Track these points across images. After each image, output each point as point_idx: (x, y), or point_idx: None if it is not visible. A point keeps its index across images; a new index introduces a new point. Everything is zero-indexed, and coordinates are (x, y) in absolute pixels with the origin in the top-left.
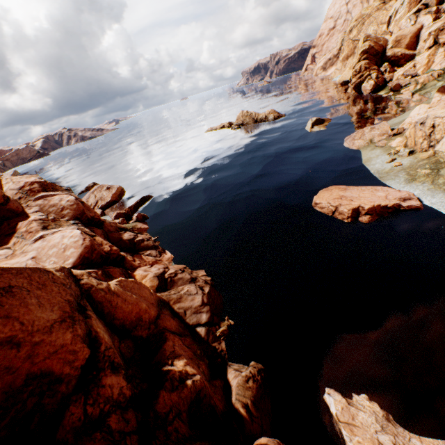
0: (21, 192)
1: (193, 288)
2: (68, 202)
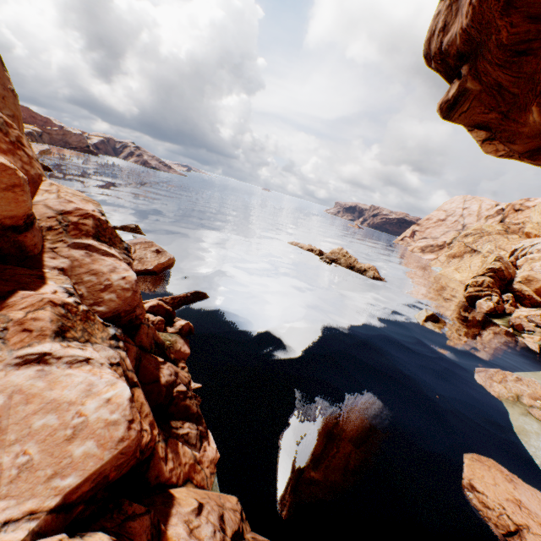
0: (59, 220)
1: None
2: (122, 281)
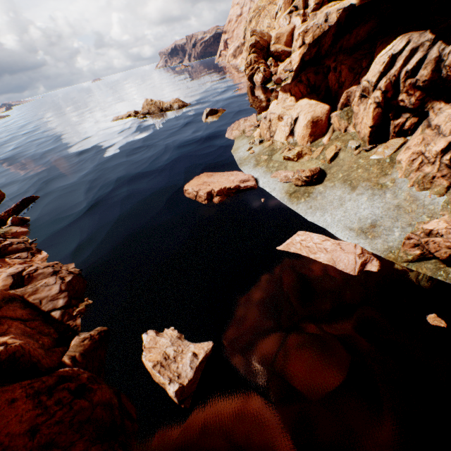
0: None
1: (52, 280)
2: None
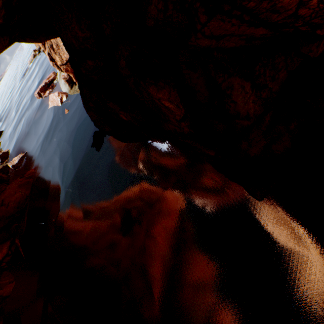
0: None
1: None
2: None
